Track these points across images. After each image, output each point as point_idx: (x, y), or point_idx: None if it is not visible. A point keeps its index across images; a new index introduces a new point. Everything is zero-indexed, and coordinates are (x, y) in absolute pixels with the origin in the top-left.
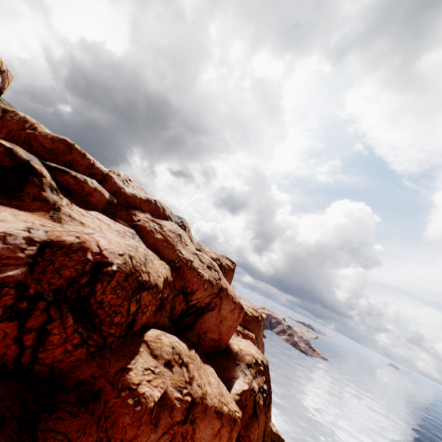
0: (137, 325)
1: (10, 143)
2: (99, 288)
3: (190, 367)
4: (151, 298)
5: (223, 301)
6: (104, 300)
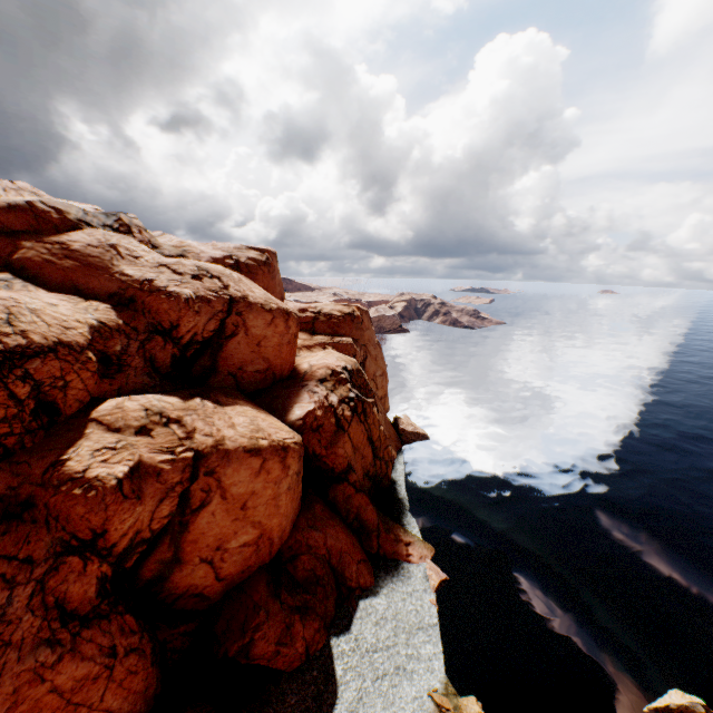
0: (70, 406)
1: None
2: None
3: (187, 420)
4: (64, 364)
5: (246, 317)
6: None
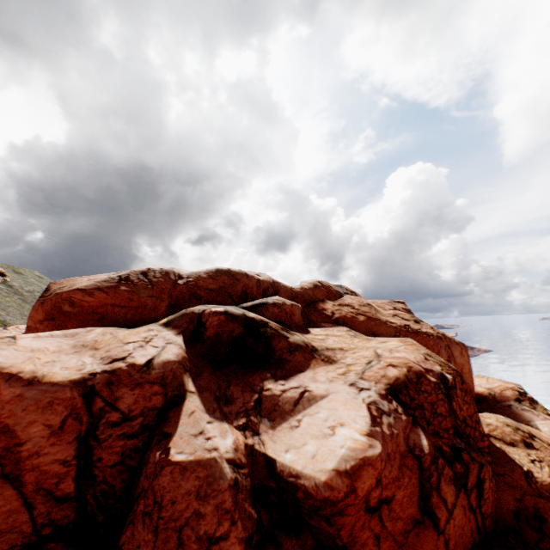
0: None
1: (203, 306)
2: (454, 406)
3: (534, 434)
4: None
5: (451, 349)
6: (464, 416)
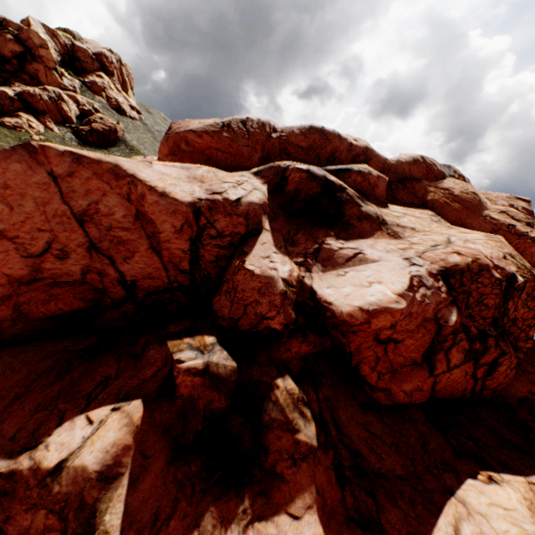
0: None
1: (289, 162)
2: (509, 306)
3: None
4: None
5: None
6: (515, 317)
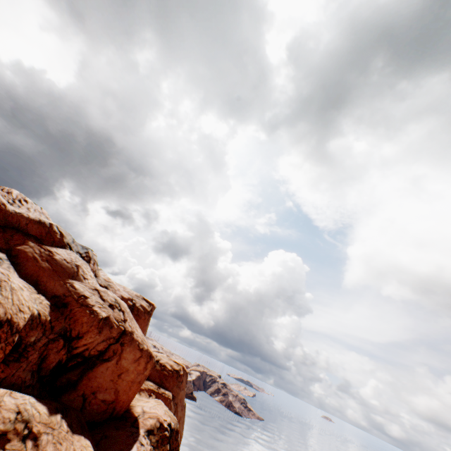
0: None
1: None
2: None
3: (43, 439)
4: None
5: (125, 348)
6: None
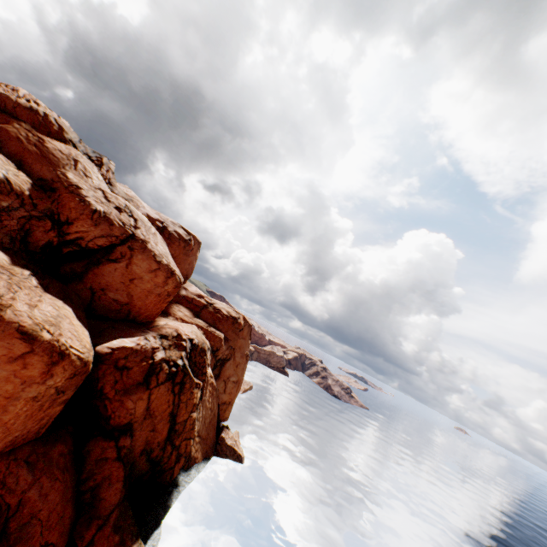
0: None
1: None
2: None
3: None
4: None
5: (136, 254)
6: None
